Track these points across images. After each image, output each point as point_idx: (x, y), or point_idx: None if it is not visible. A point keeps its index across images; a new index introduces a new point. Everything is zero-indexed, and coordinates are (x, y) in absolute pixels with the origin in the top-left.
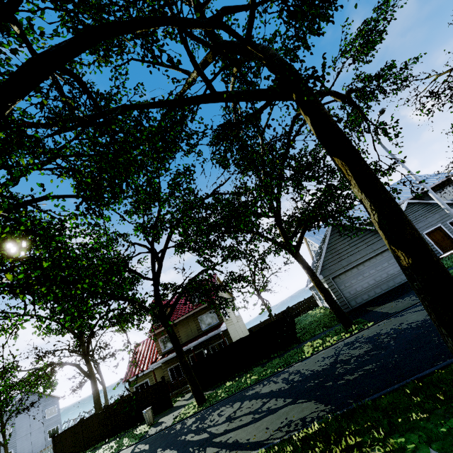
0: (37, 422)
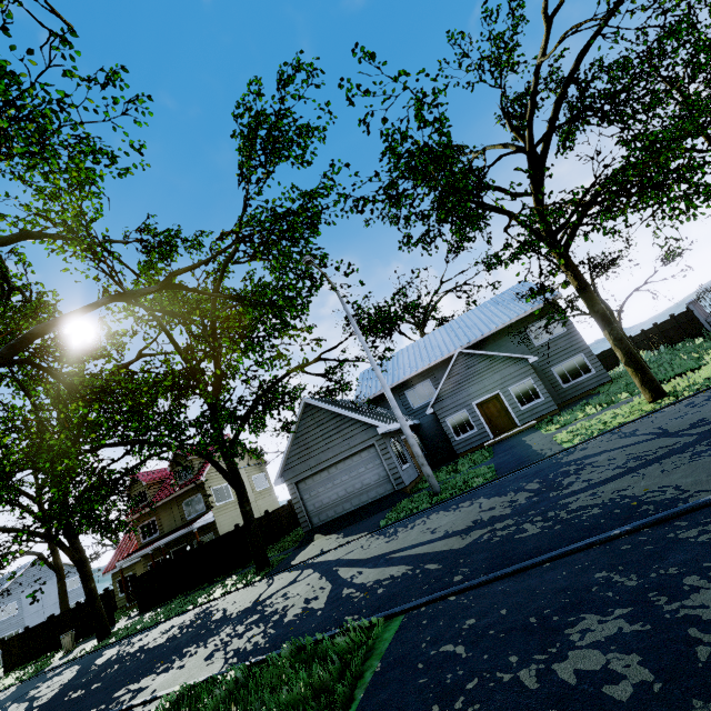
0: (53, 597)
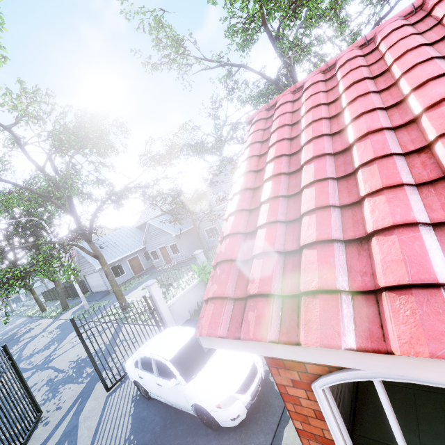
0: None
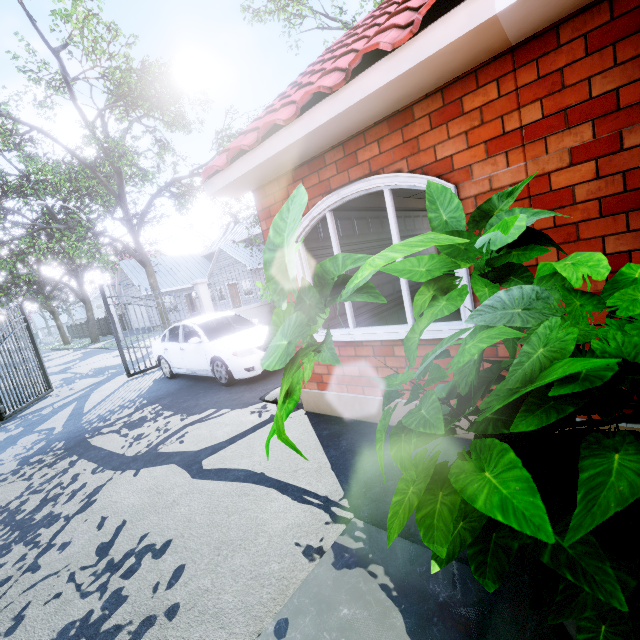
0: None
